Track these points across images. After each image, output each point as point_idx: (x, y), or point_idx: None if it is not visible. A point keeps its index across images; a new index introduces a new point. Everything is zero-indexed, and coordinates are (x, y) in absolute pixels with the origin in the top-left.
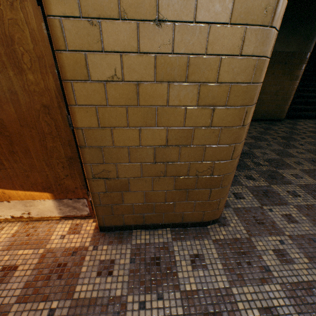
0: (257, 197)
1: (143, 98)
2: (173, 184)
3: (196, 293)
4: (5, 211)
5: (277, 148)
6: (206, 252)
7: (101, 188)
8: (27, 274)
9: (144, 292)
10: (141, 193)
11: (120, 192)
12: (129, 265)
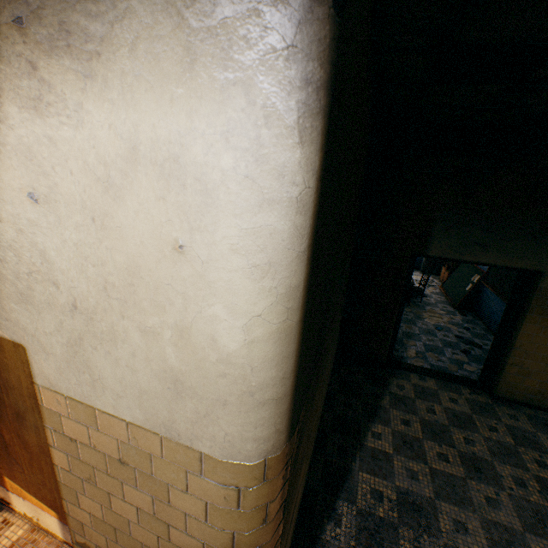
0: None
1: (117, 505)
2: None
3: None
4: (20, 504)
5: (505, 523)
6: None
7: None
8: None
9: None
10: None
11: None
12: None
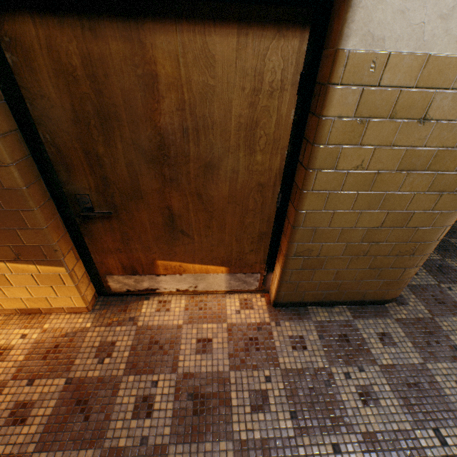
0: (431, 273)
1: (377, 184)
2: (369, 263)
3: (394, 367)
4: (172, 284)
5: None
6: (391, 330)
7: (296, 266)
8: (225, 347)
9: (344, 364)
10: (333, 271)
11: (313, 270)
12: (319, 341)
